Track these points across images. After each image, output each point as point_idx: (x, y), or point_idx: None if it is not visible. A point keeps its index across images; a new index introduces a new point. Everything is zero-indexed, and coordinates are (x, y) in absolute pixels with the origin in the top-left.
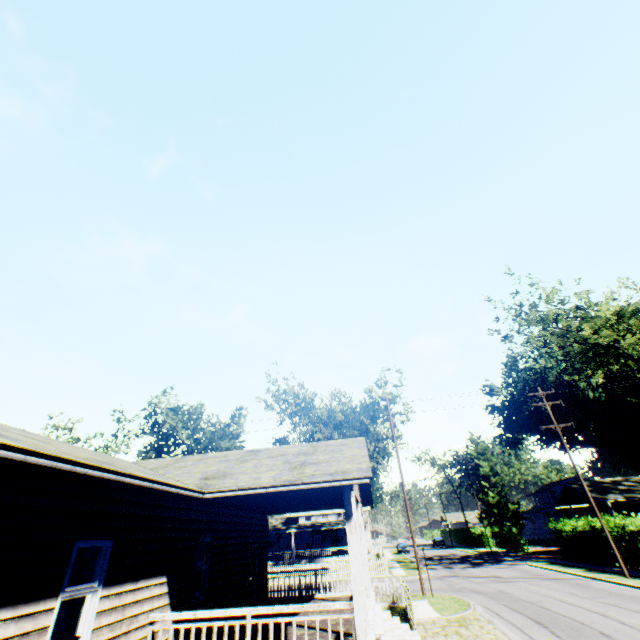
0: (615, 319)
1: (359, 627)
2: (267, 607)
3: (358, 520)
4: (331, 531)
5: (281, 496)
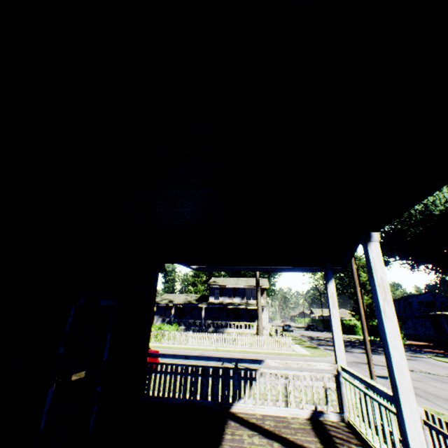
0: None
1: None
2: None
3: (374, 272)
4: (234, 310)
5: None
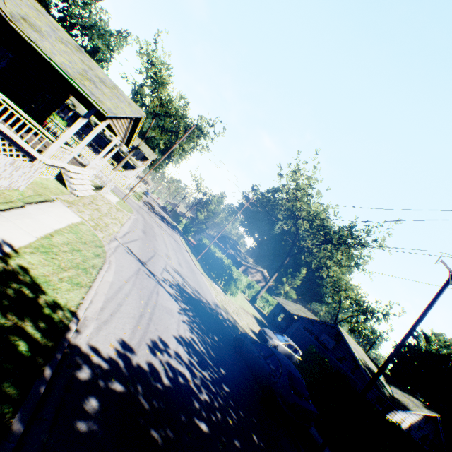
0: (314, 214)
1: (52, 149)
2: (13, 104)
3: (112, 143)
4: (118, 154)
5: (69, 82)
